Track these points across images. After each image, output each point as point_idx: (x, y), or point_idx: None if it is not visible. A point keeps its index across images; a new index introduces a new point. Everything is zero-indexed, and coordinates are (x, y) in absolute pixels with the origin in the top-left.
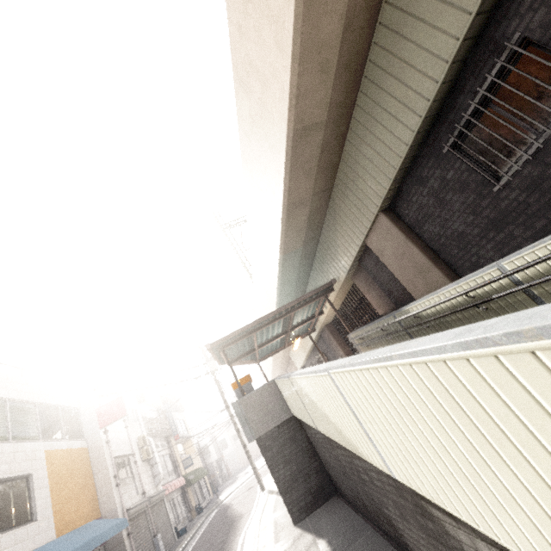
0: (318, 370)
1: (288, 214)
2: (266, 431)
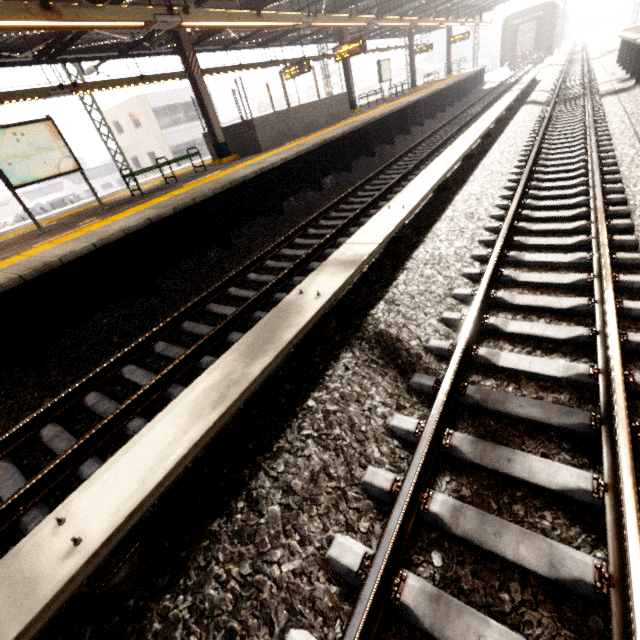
0: None
1: None
2: None
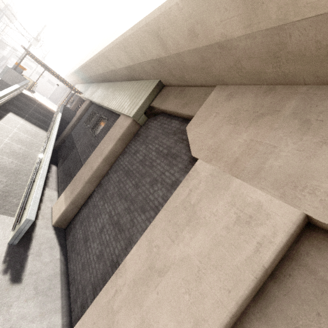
0: (6, 89)
1: (83, 68)
2: (6, 82)
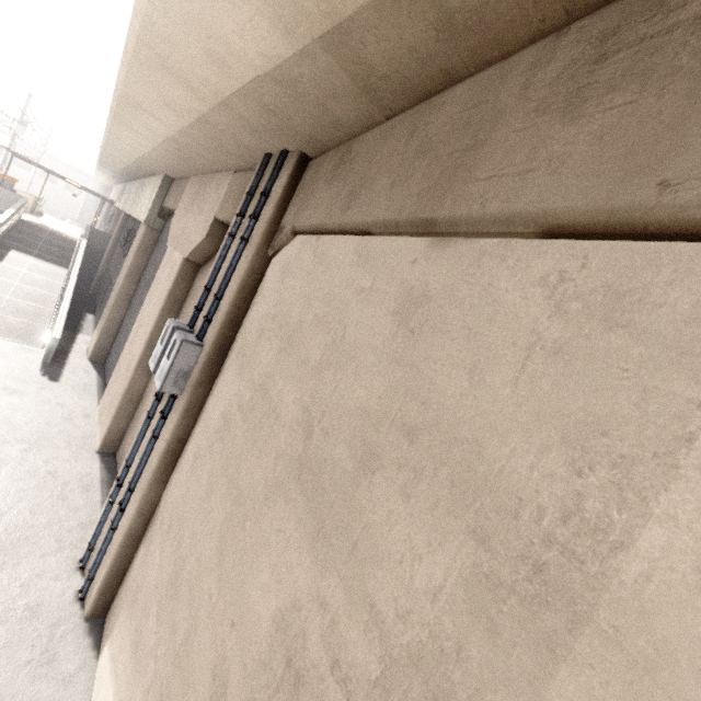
0: None
1: (102, 163)
2: None
